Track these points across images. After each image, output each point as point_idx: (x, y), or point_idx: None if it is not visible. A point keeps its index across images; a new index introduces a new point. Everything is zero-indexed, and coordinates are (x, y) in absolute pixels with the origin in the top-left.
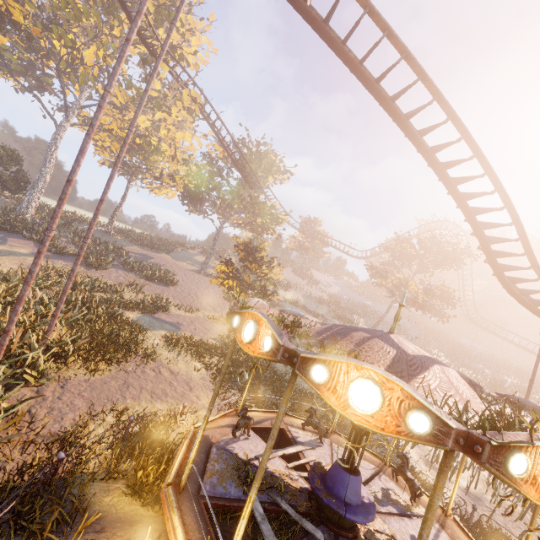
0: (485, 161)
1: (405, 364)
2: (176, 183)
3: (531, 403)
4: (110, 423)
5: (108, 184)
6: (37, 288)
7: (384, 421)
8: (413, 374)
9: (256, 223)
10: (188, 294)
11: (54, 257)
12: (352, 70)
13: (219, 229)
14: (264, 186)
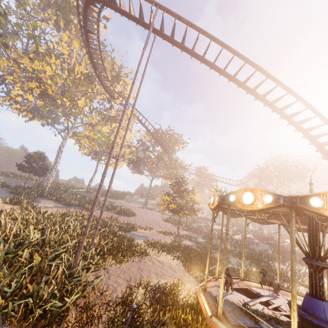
0: (314, 109)
1: None
2: (124, 158)
3: None
4: (141, 292)
5: (120, 151)
6: (72, 220)
7: None
8: None
9: (172, 173)
10: (143, 220)
11: (66, 207)
12: (231, 80)
13: (152, 180)
14: (174, 151)
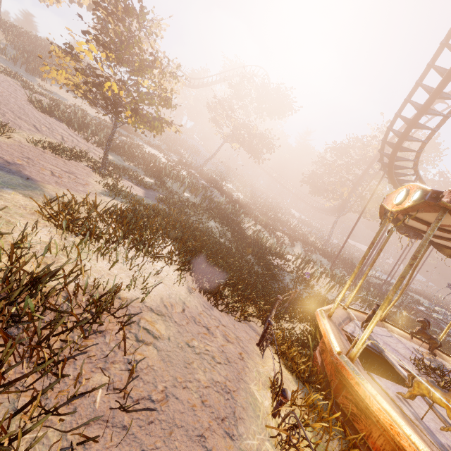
0: None
1: None
2: None
3: None
4: None
5: None
6: None
7: None
8: None
9: None
10: None
11: None
12: None
13: None
14: None
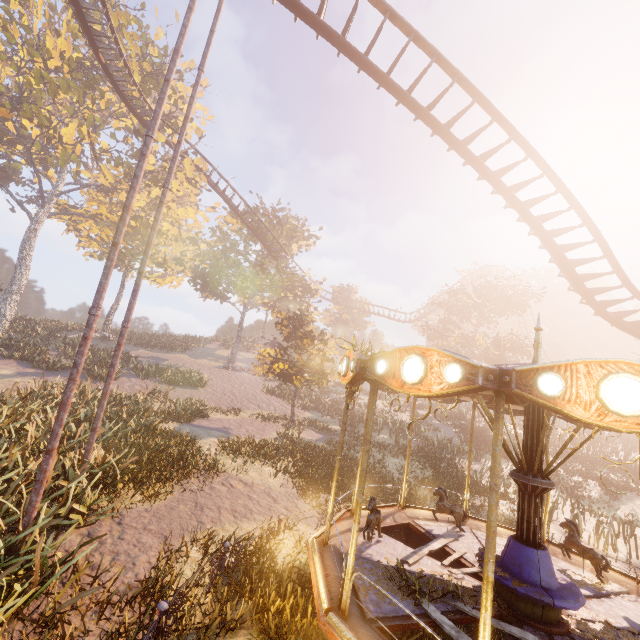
0: (556, 177)
1: None
2: (184, 267)
3: None
4: (196, 559)
5: (146, 252)
6: (47, 407)
7: None
8: None
9: (286, 298)
10: (223, 394)
11: (47, 374)
12: (401, 100)
13: (244, 313)
14: (290, 254)
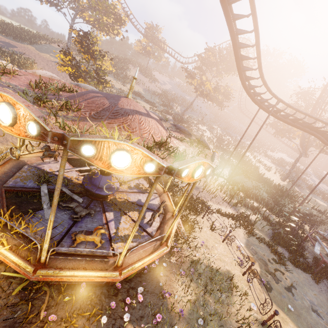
0: None
1: (110, 112)
2: None
3: (205, 142)
4: None
5: None
6: None
7: (19, 130)
8: (111, 117)
9: (101, 21)
10: None
11: None
12: None
13: (72, 25)
14: None
